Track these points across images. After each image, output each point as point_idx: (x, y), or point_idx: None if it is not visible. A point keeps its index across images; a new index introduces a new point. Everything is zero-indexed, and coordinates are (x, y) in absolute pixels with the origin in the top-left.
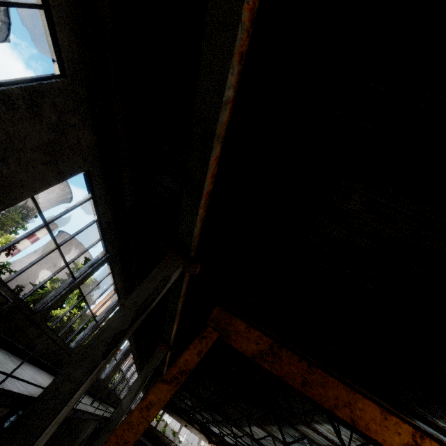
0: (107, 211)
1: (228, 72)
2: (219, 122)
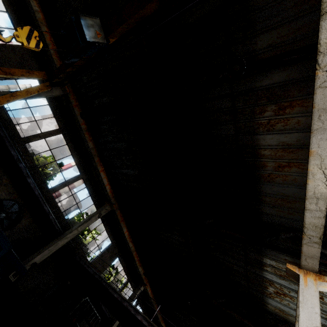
0: (52, 101)
1: (30, 1)
2: (37, 17)
